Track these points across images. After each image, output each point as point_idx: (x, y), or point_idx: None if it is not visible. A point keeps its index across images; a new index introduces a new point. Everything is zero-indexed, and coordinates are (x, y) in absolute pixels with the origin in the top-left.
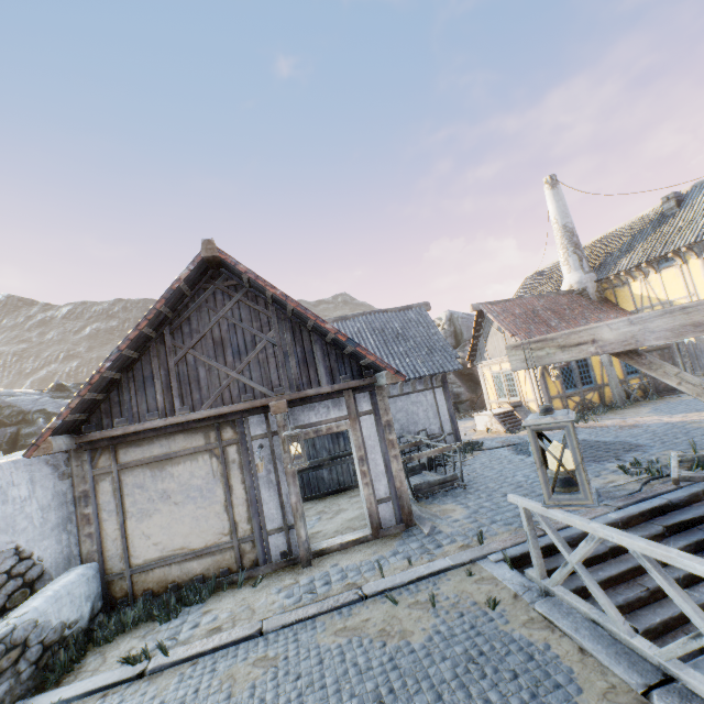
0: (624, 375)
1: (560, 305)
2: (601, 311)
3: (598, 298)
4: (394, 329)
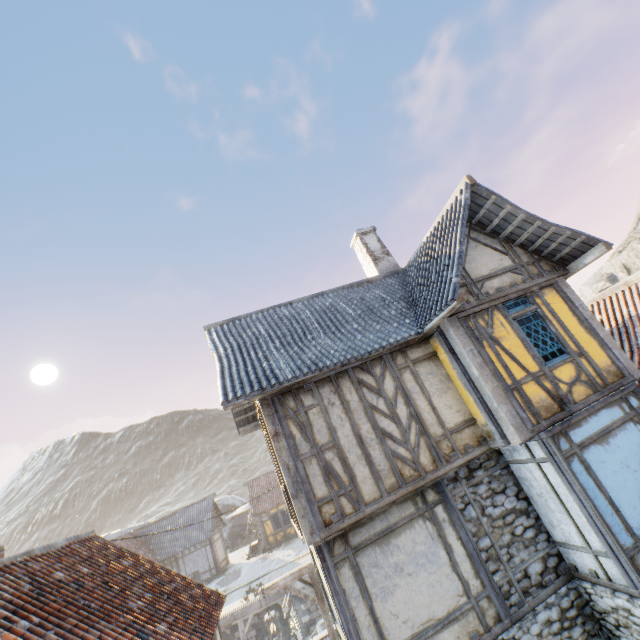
0: None
1: None
2: None
3: None
4: (193, 515)
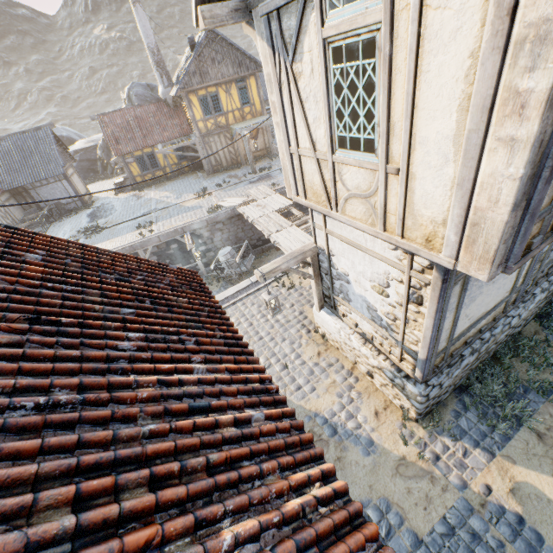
0: (178, 161)
1: (149, 114)
2: (171, 119)
3: (175, 107)
4: (30, 147)
